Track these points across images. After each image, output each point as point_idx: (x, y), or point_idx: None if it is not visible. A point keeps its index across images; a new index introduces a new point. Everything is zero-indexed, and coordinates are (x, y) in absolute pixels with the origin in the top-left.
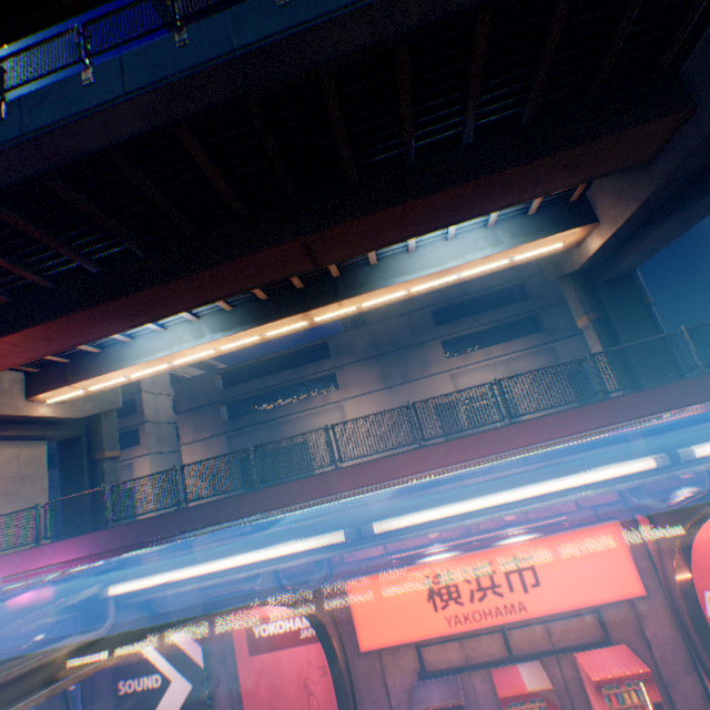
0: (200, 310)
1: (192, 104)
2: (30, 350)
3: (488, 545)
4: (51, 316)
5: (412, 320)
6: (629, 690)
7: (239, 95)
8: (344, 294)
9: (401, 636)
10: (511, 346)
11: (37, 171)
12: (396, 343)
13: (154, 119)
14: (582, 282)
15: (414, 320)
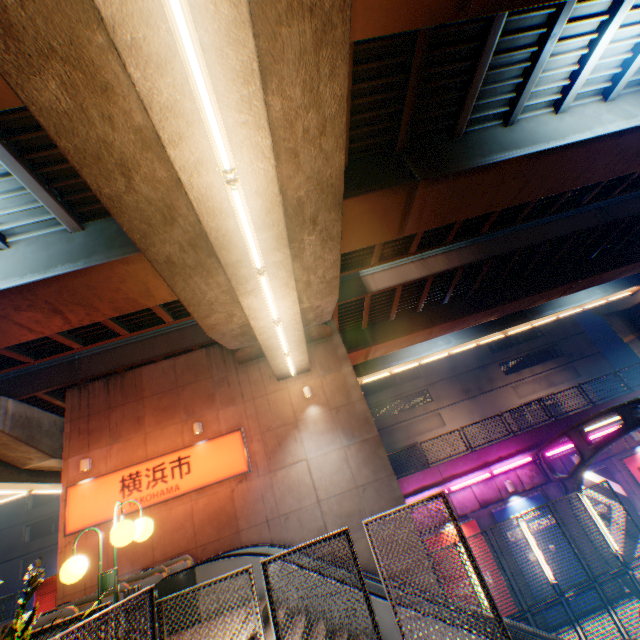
0: None
1: (581, 225)
2: (411, 341)
3: None
4: (450, 318)
5: (473, 349)
6: None
7: (601, 224)
8: (531, 317)
9: None
10: (546, 365)
11: (519, 247)
12: (467, 365)
13: (567, 230)
14: (623, 316)
15: (475, 349)
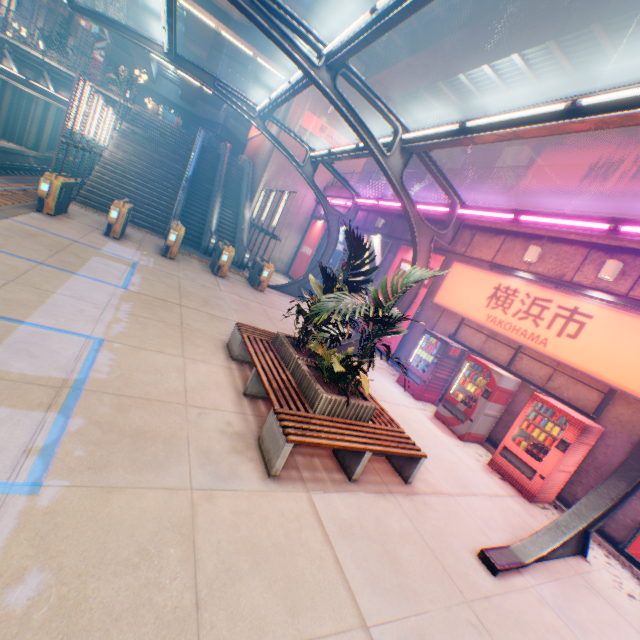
0: (542, 71)
1: None
2: (416, 78)
3: (562, 291)
4: (431, 44)
5: None
6: (554, 426)
7: None
8: None
9: (455, 308)
10: None
11: None
12: None
13: None
14: None
15: None
